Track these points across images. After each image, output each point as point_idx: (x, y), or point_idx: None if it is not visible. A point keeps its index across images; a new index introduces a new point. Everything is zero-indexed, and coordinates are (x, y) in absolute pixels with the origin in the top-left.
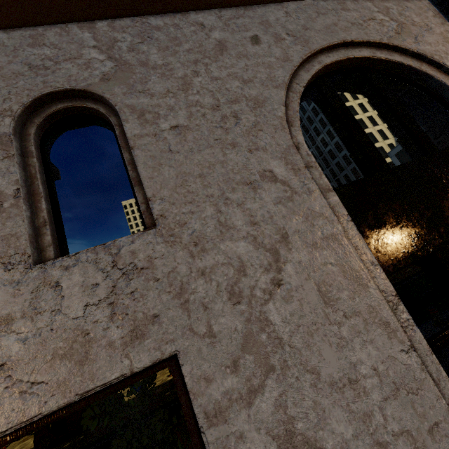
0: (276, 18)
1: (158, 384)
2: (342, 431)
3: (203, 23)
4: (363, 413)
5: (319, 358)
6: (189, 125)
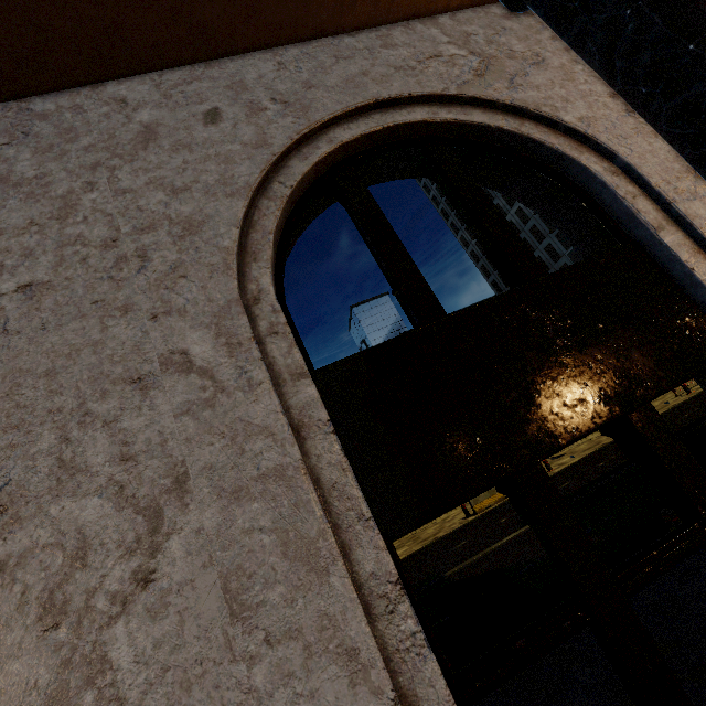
0: (258, 75)
1: None
2: None
3: (125, 98)
4: None
5: None
6: (53, 281)
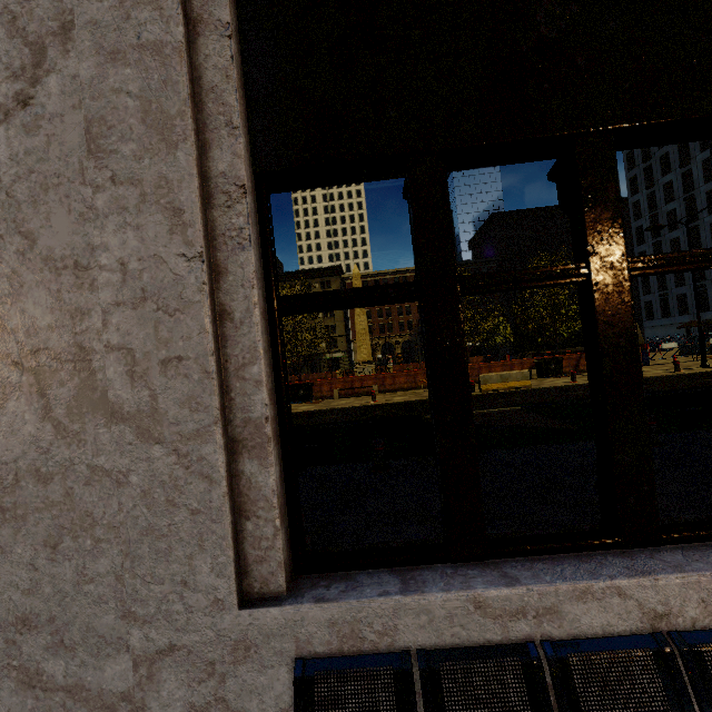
0: None
1: None
2: (37, 316)
3: None
4: (76, 308)
5: (45, 223)
6: None
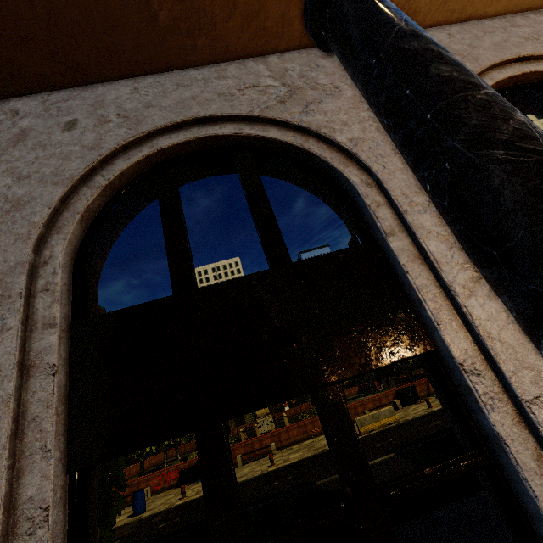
0: (116, 97)
1: (163, 509)
2: None
3: (19, 110)
4: None
5: None
6: None
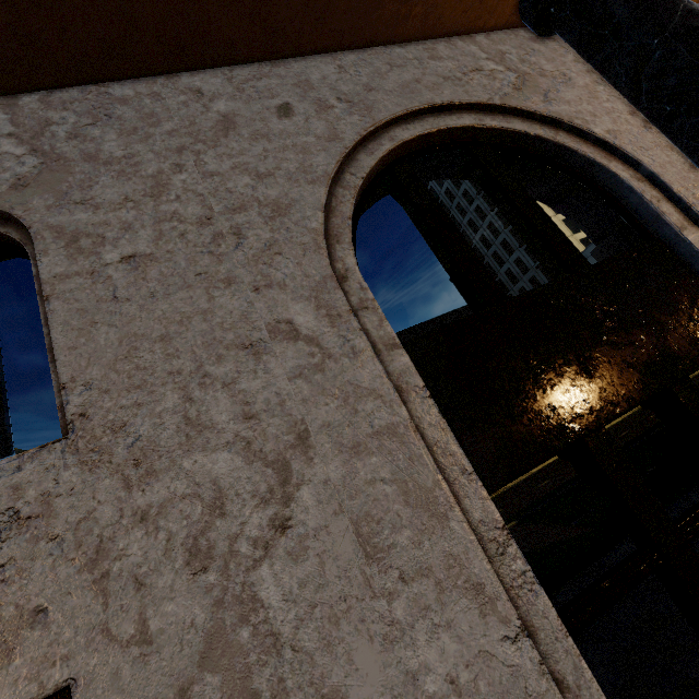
0: (322, 76)
1: None
2: None
3: (200, 89)
4: None
5: (348, 667)
6: (155, 253)
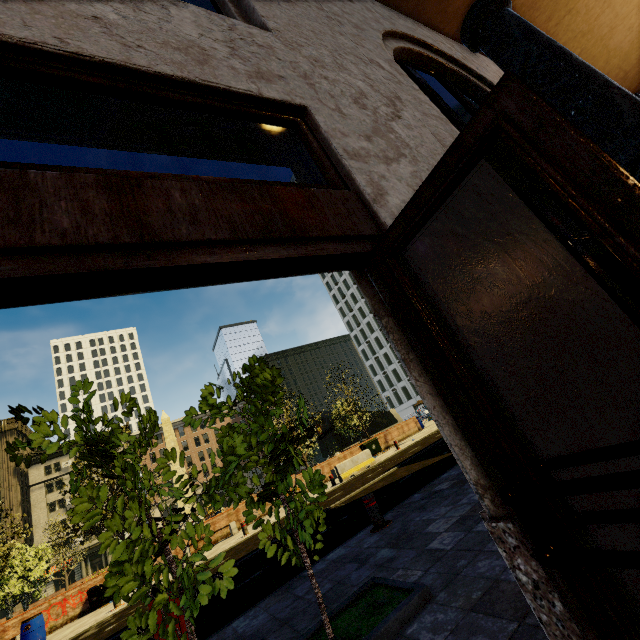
0: (364, 0)
1: (88, 627)
2: (474, 212)
3: None
4: (489, 211)
5: None
6: (297, 4)
